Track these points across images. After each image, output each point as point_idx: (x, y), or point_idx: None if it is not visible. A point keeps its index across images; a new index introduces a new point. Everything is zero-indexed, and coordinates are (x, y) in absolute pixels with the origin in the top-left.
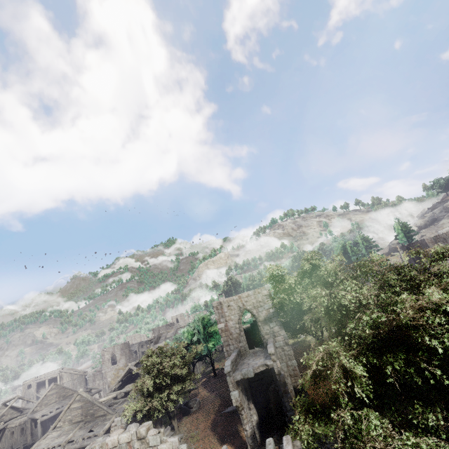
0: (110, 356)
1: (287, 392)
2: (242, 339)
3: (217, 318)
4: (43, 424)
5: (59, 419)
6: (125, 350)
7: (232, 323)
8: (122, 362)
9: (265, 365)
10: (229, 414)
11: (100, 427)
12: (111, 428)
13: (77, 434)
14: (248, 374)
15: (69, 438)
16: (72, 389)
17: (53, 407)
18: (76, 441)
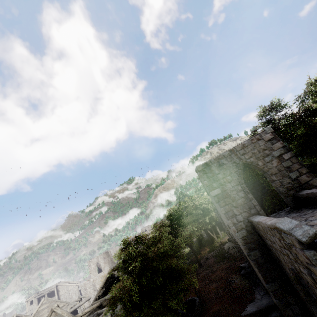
0: (95, 265)
1: None
2: (253, 203)
3: (208, 184)
4: None
5: None
6: (107, 258)
7: (231, 186)
8: (106, 269)
9: None
10: None
11: None
12: None
13: None
14: None
15: None
16: (63, 301)
17: None
18: None
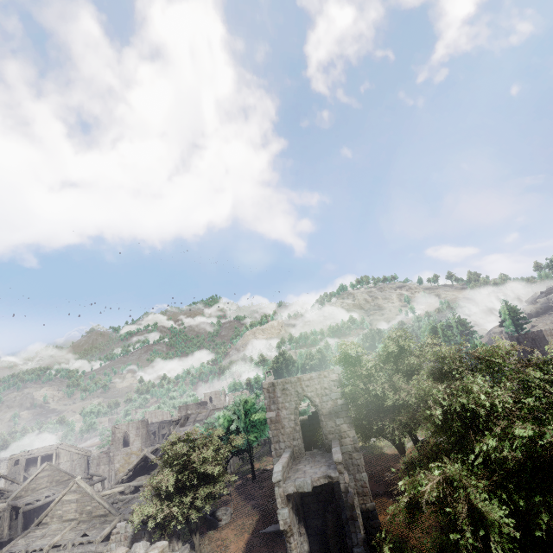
0: (122, 435)
1: (355, 519)
2: (297, 435)
3: (267, 404)
4: (27, 515)
5: (47, 513)
6: (141, 430)
7: (286, 413)
8: (136, 445)
9: (328, 477)
10: (270, 535)
11: (97, 531)
12: (111, 535)
13: (66, 537)
14: (304, 487)
15: (56, 542)
16: (69, 473)
17: (42, 494)
18: (64, 547)
